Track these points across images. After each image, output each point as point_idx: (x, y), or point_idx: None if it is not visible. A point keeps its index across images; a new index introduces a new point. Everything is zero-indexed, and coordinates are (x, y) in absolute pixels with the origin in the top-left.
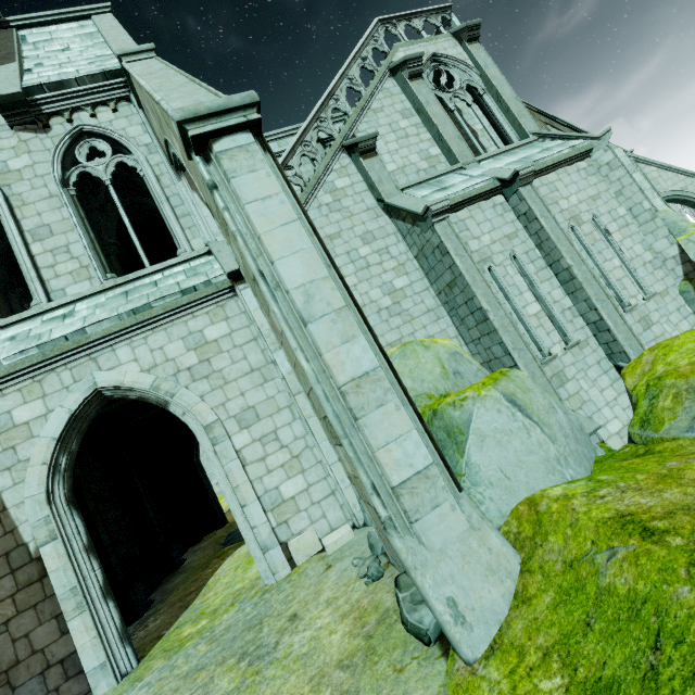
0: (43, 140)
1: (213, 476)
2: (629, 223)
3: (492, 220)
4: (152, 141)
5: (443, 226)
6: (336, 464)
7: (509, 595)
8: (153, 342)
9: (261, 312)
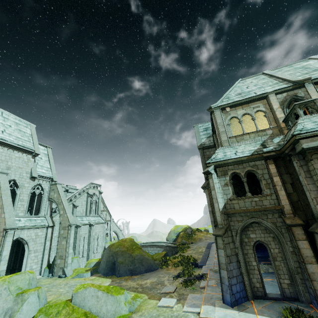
0: (33, 182)
1: None
2: (102, 238)
3: (85, 229)
4: (48, 191)
5: (79, 228)
6: (44, 264)
7: (72, 273)
8: (31, 232)
9: (49, 233)
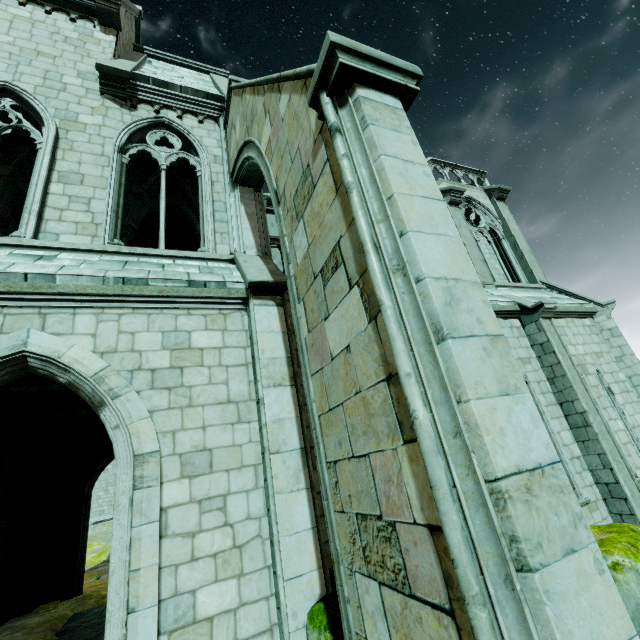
0: (124, 114)
1: (92, 512)
2: (629, 389)
3: (508, 339)
4: (222, 154)
5: None
6: (293, 580)
7: None
8: (127, 323)
9: (267, 336)
